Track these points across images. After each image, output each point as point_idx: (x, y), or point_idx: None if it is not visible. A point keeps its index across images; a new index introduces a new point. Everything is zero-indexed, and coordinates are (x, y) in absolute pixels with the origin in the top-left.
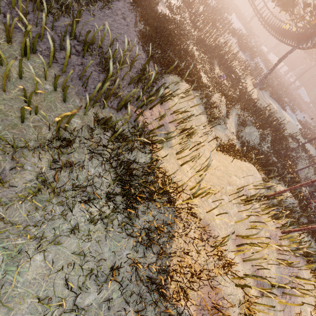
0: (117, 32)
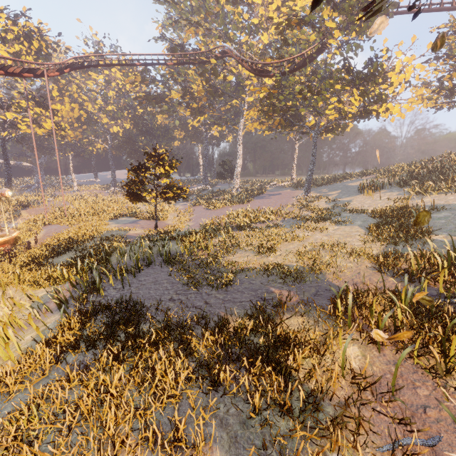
0: (152, 287)
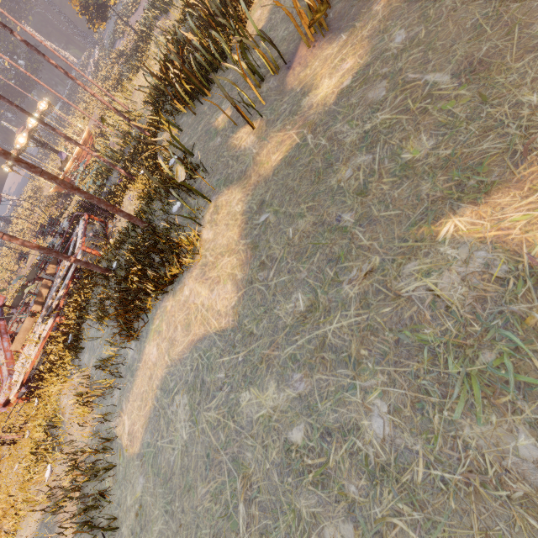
0: None
